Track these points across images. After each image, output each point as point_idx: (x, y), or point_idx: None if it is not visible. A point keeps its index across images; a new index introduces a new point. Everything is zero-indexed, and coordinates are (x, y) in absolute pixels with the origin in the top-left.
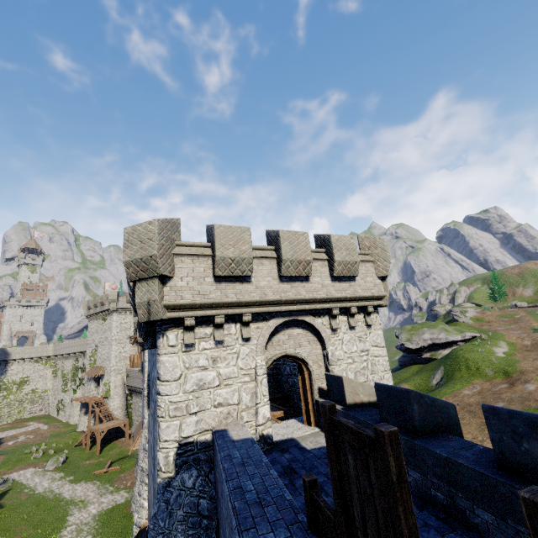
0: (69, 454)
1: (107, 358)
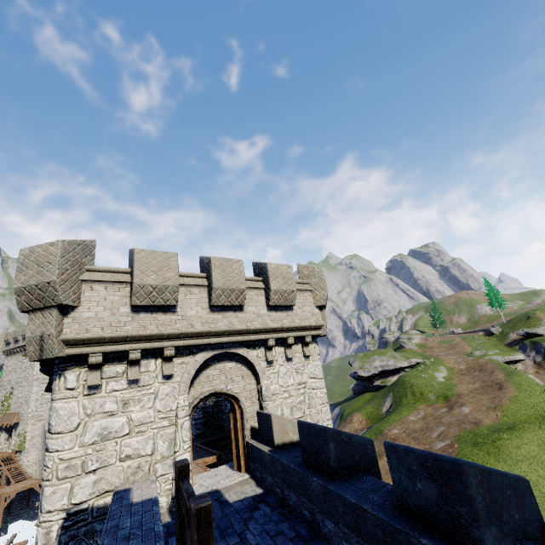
0: None
1: (24, 402)
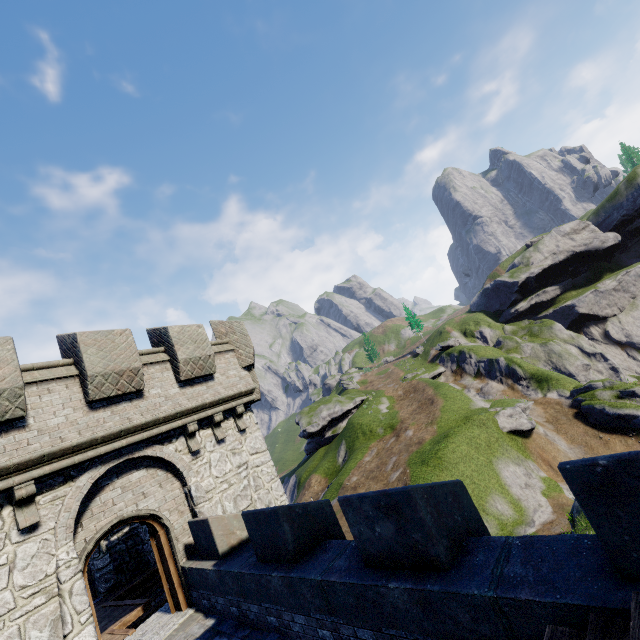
0: None
1: None
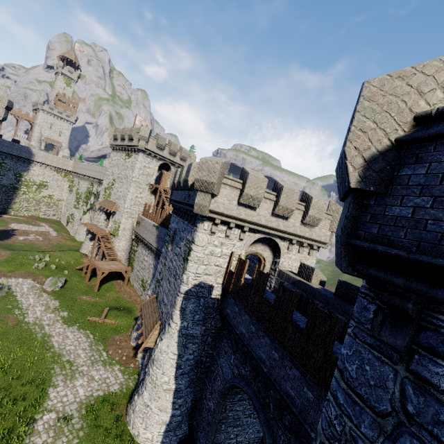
0: (68, 277)
1: (122, 197)
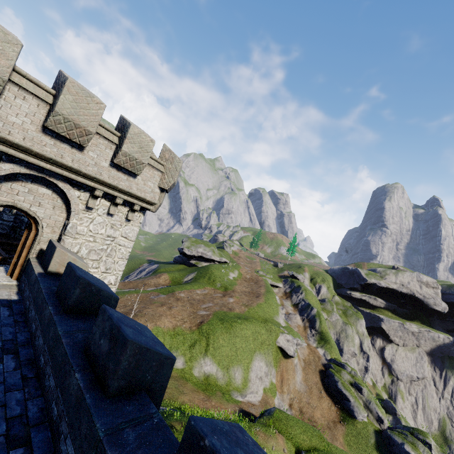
0: None
1: None
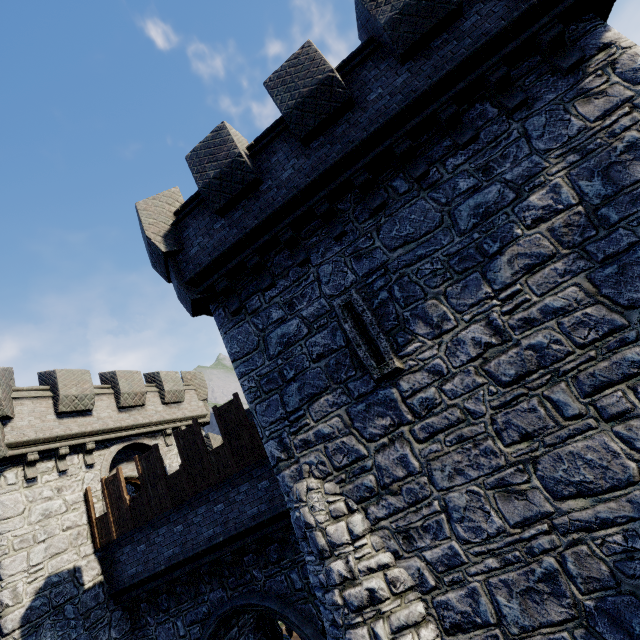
0: None
1: None
